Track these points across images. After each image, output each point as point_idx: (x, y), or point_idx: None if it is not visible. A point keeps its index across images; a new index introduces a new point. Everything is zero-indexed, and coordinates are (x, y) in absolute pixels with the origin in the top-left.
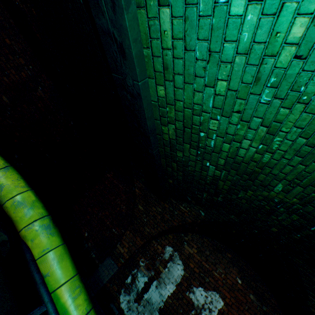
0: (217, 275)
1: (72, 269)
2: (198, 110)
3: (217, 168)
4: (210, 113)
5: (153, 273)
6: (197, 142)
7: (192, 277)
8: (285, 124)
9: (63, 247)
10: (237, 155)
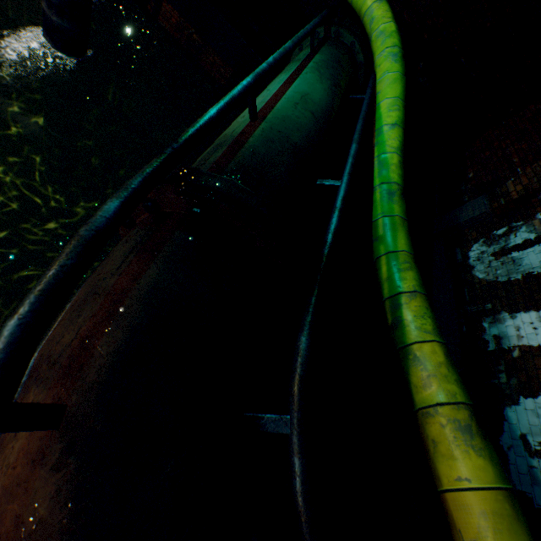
0: None
1: (399, 94)
2: None
3: None
4: None
5: None
6: None
7: None
8: None
9: (400, 76)
10: None
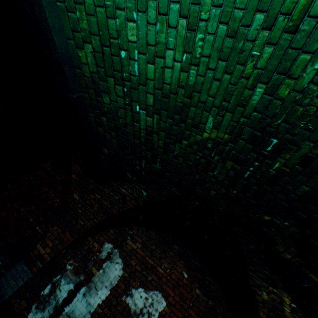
0: (162, 271)
1: None
2: (111, 8)
3: (148, 113)
4: (125, 10)
5: (82, 278)
6: (120, 72)
7: (132, 277)
8: (204, 4)
9: None
10: (164, 83)
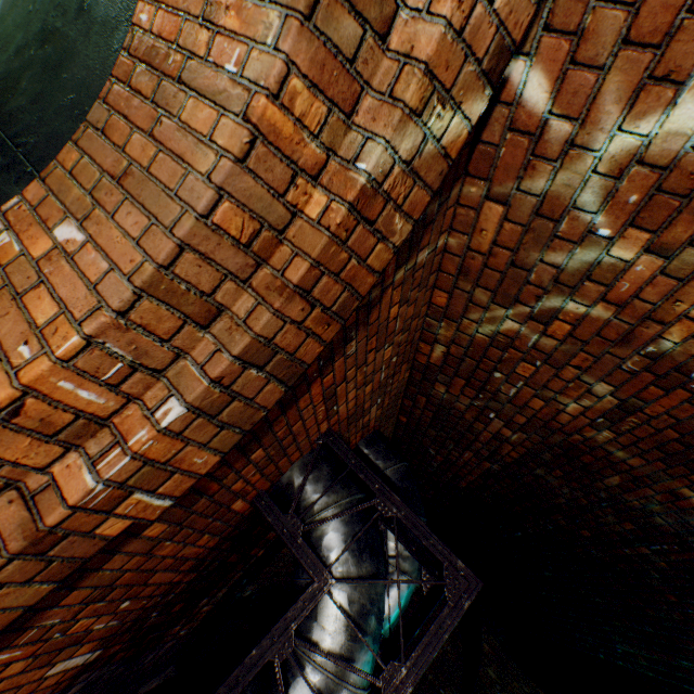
0: None
1: None
2: None
3: None
4: None
5: None
6: None
7: None
8: None
9: None
10: None
